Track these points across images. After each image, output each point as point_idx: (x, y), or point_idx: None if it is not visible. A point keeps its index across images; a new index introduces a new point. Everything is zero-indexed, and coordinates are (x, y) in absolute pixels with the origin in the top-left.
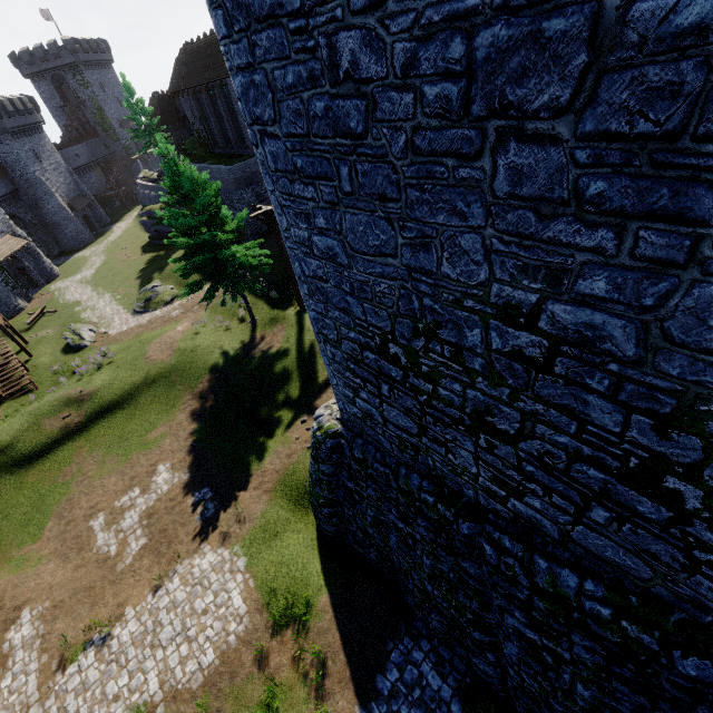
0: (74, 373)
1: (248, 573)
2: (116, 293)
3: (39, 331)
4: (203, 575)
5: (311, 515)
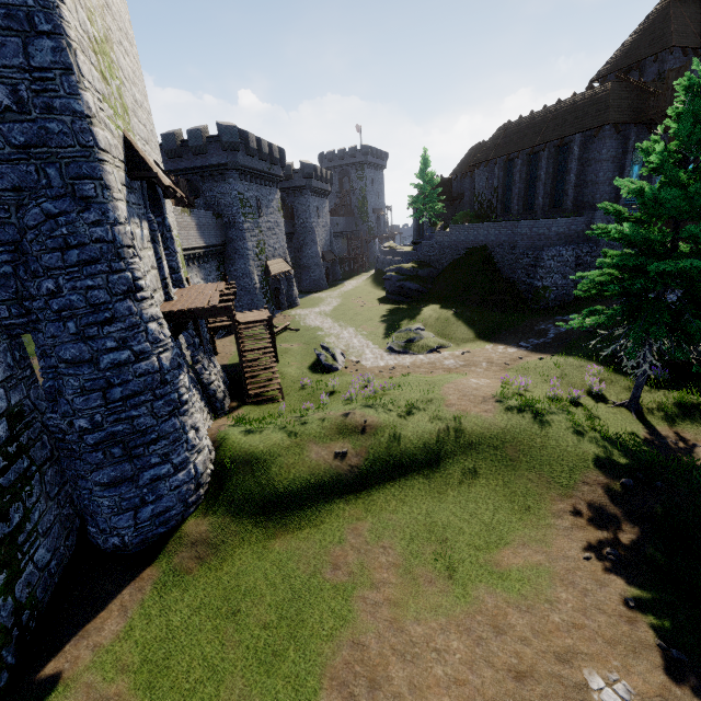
0: (328, 394)
1: None
2: (360, 328)
3: (282, 342)
4: None
5: None
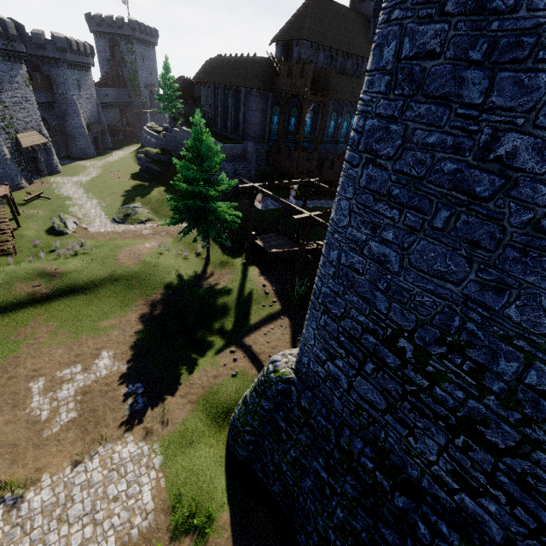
0: (51, 252)
1: (162, 472)
2: (102, 201)
3: (31, 209)
4: (121, 462)
5: (223, 433)
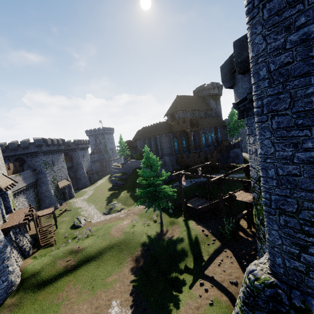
0: (74, 238)
1: None
2: (96, 205)
3: (62, 217)
4: None
5: None
